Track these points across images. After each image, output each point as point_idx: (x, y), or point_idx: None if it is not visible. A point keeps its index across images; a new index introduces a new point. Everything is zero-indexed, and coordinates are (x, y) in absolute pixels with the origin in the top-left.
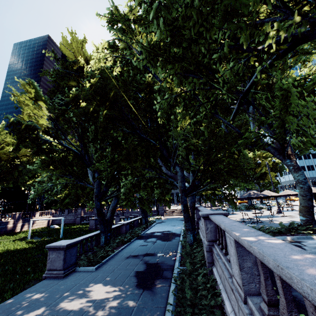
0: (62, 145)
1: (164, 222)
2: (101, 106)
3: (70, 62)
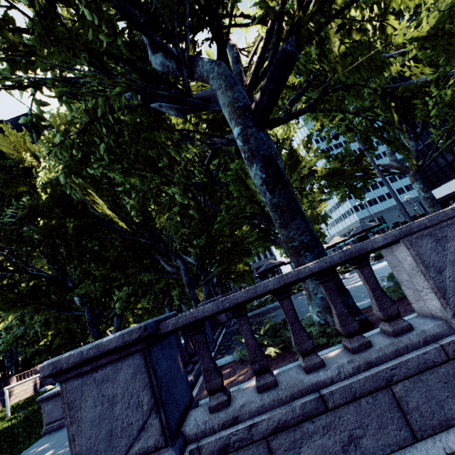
0: (27, 274)
1: None
2: (67, 216)
3: (12, 164)
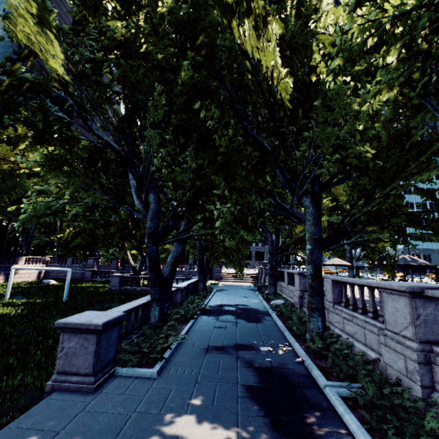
0: (90, 130)
1: (226, 290)
2: (182, 58)
3: None
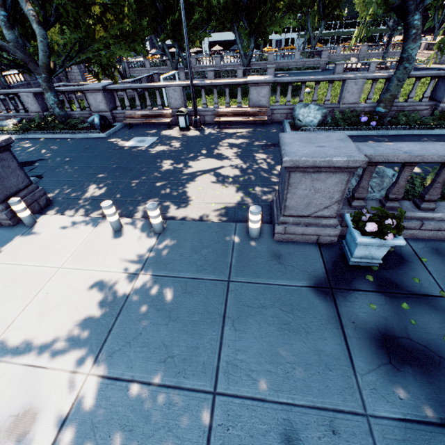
0: None
1: None
2: None
3: None
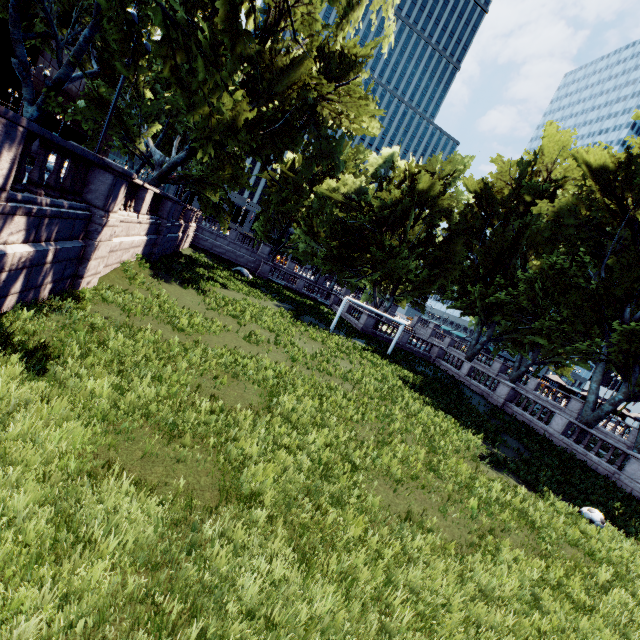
0: None
1: None
2: None
3: None
